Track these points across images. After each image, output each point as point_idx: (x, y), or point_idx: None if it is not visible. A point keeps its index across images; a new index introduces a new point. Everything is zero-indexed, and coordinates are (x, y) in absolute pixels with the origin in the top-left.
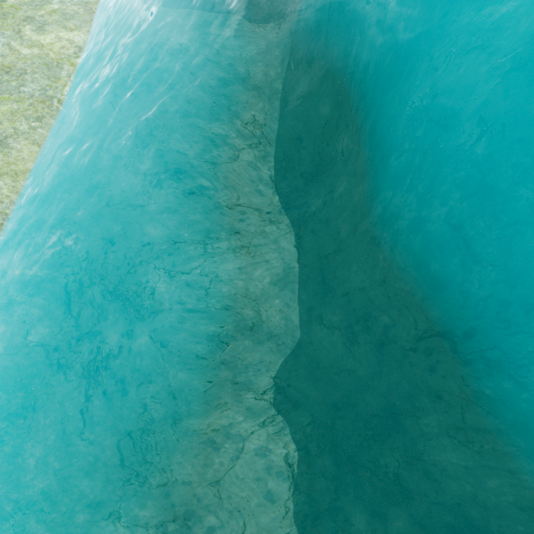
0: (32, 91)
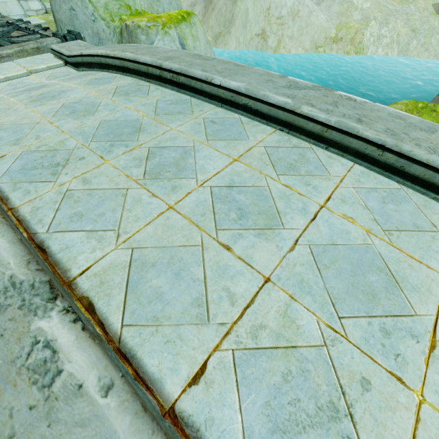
0: None
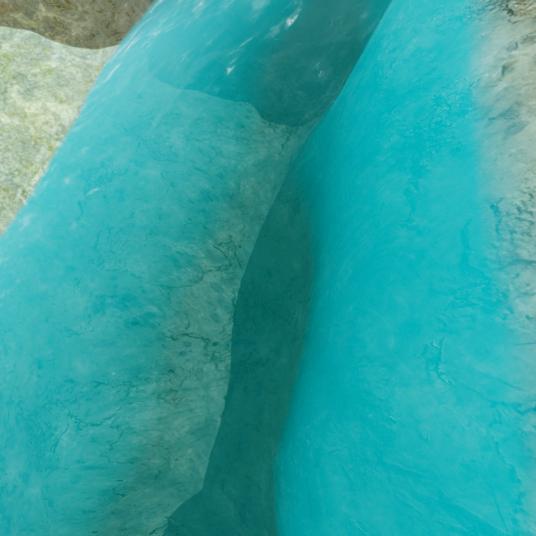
0: None
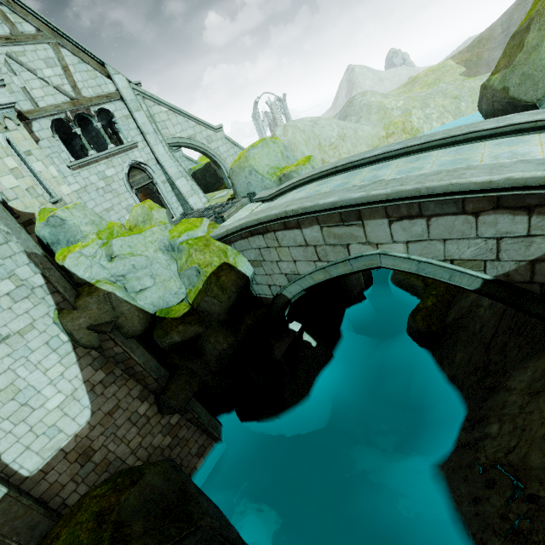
0: None
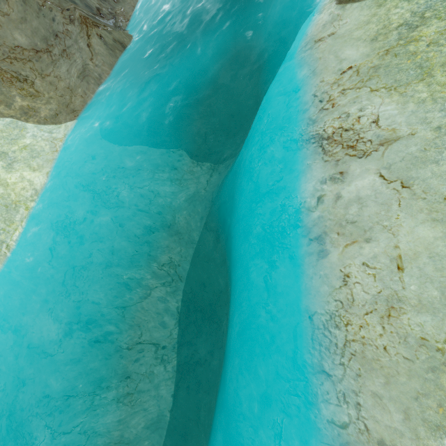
0: None
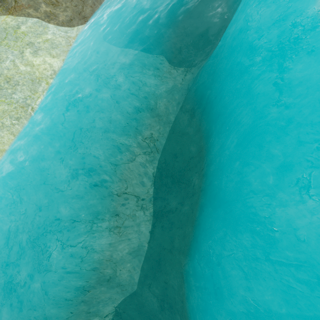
0: (18, 98)
